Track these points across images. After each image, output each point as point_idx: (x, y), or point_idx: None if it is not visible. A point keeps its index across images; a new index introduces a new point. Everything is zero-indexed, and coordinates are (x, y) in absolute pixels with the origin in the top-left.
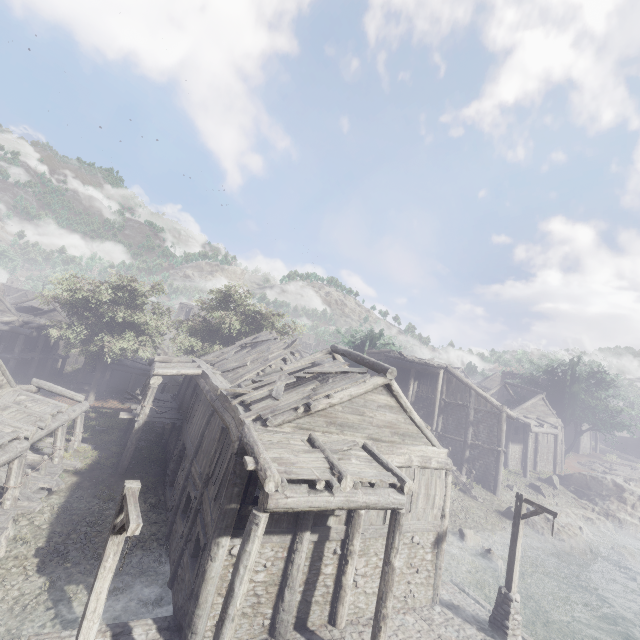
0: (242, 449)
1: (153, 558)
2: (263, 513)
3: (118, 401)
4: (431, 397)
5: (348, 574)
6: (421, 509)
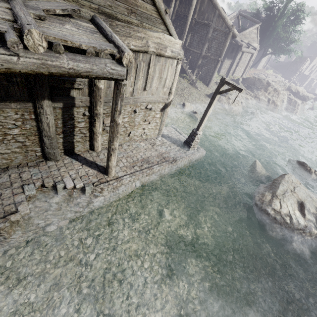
0: None
1: None
2: None
3: None
4: (187, 16)
5: (97, 127)
6: (155, 88)
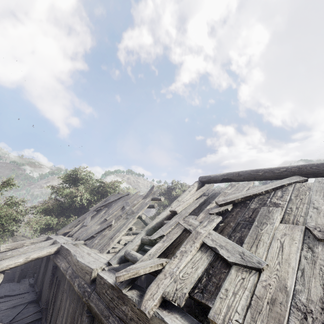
0: None
1: None
2: None
3: None
4: None
5: None
6: None
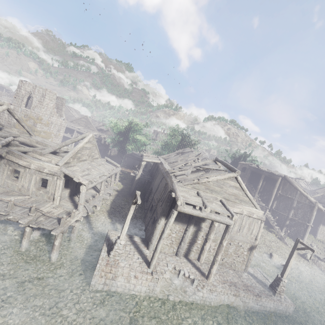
0: (171, 190)
1: (139, 223)
2: (176, 211)
3: (129, 169)
4: (272, 190)
5: (206, 245)
6: (245, 233)
